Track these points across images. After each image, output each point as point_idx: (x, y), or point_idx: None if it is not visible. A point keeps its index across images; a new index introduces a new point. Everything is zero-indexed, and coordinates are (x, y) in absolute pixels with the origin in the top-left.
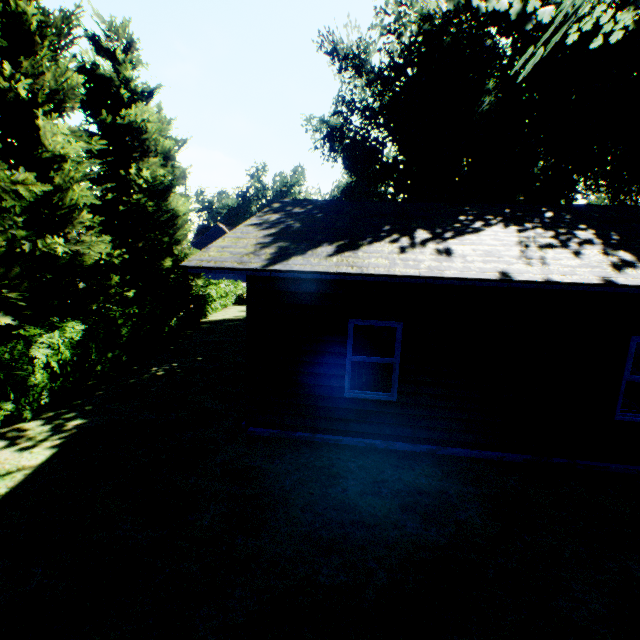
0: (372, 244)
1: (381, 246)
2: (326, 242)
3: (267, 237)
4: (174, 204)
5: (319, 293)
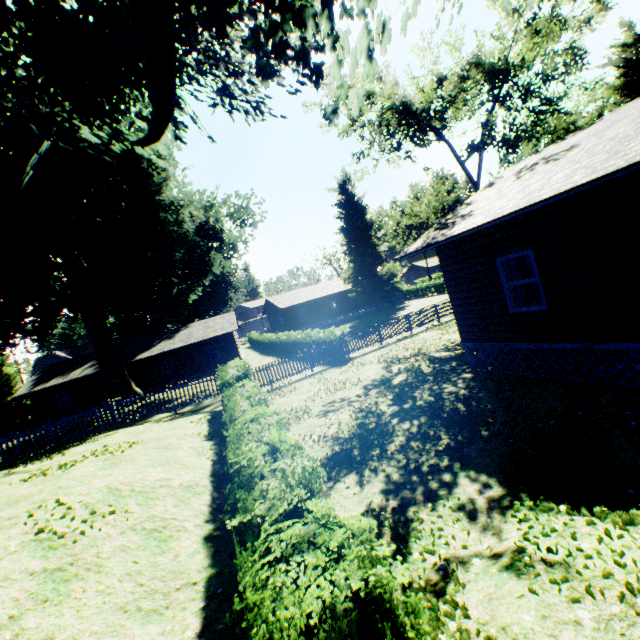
0: (56, 378)
1: (57, 378)
2: (46, 381)
3: (33, 384)
4: (7, 371)
5: (47, 391)
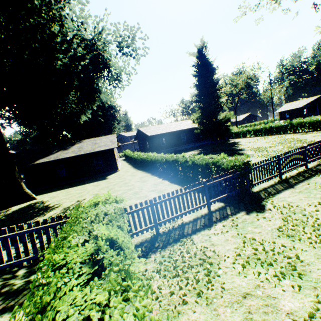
0: None
1: None
2: None
3: None
4: None
5: None
